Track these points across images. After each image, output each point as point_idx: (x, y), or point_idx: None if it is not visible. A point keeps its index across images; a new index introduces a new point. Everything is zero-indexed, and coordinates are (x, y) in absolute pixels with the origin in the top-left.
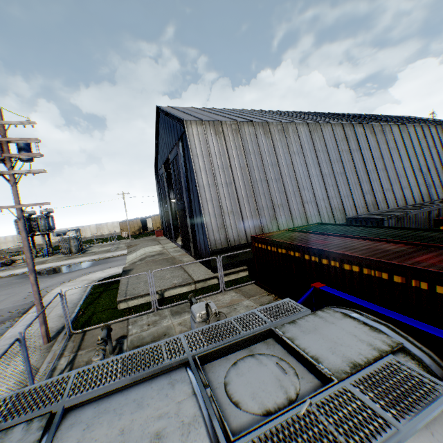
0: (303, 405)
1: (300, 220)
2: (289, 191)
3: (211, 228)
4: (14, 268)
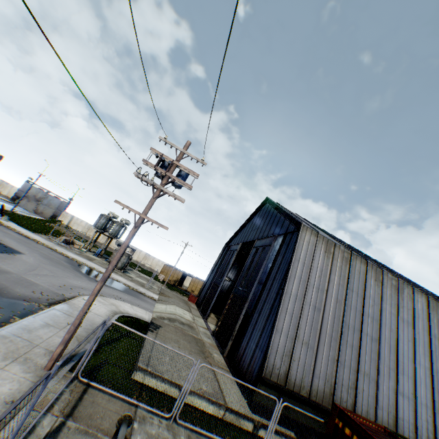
0: None
1: (385, 414)
2: (383, 363)
3: (276, 347)
4: (69, 249)
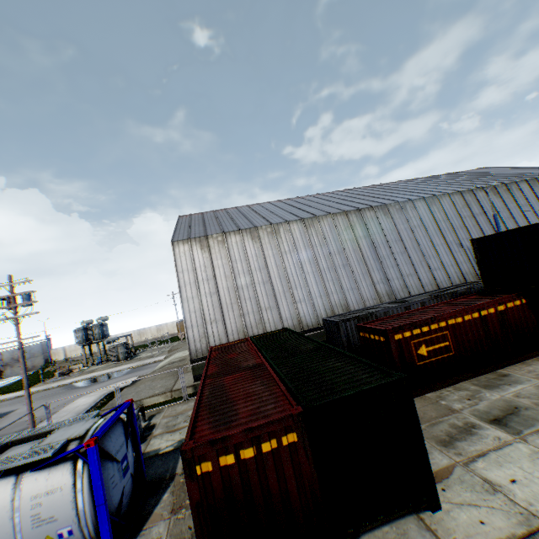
0: (3, 457)
1: (291, 321)
2: (279, 292)
3: (193, 338)
4: (67, 378)
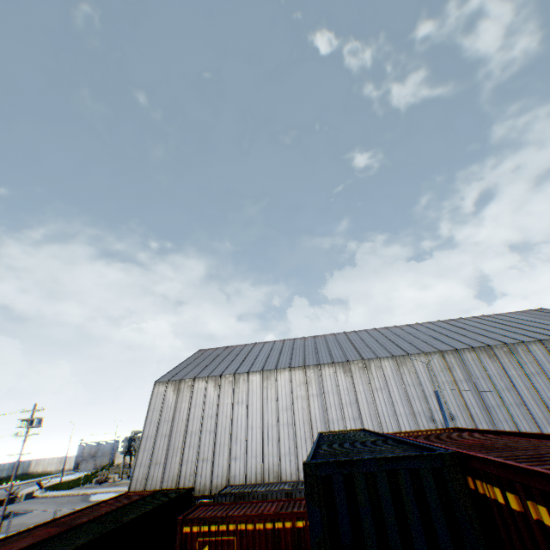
0: None
1: (220, 479)
2: (219, 444)
3: (136, 477)
4: (97, 486)
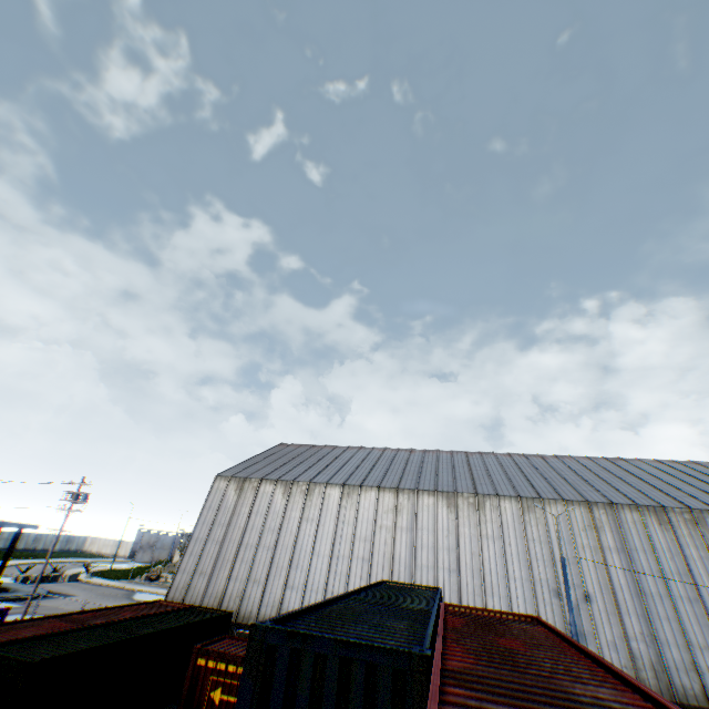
0: None
1: (269, 609)
2: (276, 566)
3: (177, 584)
4: (145, 584)
